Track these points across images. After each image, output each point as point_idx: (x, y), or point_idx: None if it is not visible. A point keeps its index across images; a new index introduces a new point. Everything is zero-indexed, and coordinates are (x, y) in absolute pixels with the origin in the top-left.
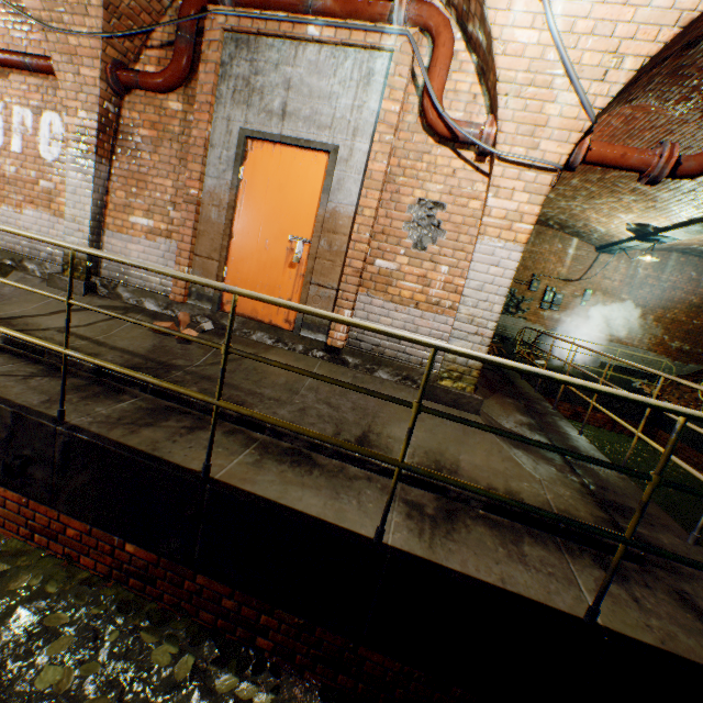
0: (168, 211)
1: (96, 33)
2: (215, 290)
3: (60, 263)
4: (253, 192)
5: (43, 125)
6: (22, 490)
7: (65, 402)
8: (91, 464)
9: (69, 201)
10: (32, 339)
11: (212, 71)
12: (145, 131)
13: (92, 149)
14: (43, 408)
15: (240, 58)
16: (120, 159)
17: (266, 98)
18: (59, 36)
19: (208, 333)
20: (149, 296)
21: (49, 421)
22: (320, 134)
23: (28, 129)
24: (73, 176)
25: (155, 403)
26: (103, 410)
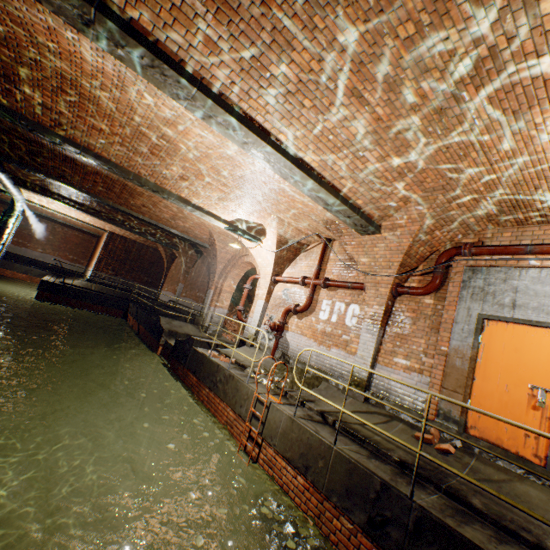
0: (420, 356)
1: (391, 274)
2: (460, 415)
3: (346, 379)
4: (489, 351)
5: (349, 310)
6: (378, 540)
7: (400, 483)
8: (437, 540)
9: (360, 347)
10: (396, 438)
11: (456, 285)
12: (407, 313)
13: (378, 323)
14: (393, 483)
15: (475, 278)
16: (390, 326)
17: (497, 297)
18: (371, 276)
19: (457, 448)
20: (405, 409)
21: (404, 495)
22: (548, 317)
23: (341, 311)
24: (364, 335)
25: (451, 503)
26: (425, 497)
